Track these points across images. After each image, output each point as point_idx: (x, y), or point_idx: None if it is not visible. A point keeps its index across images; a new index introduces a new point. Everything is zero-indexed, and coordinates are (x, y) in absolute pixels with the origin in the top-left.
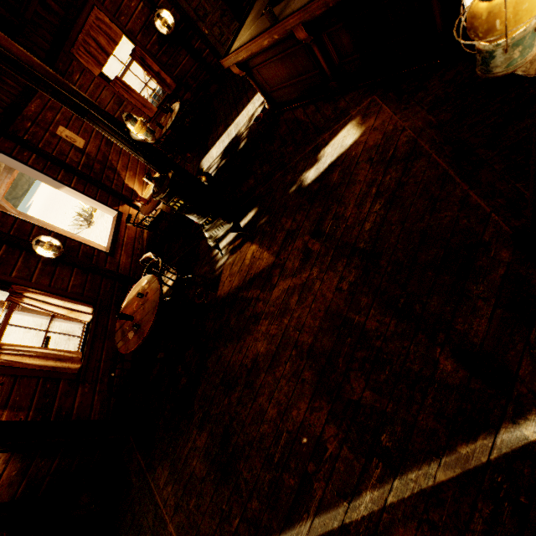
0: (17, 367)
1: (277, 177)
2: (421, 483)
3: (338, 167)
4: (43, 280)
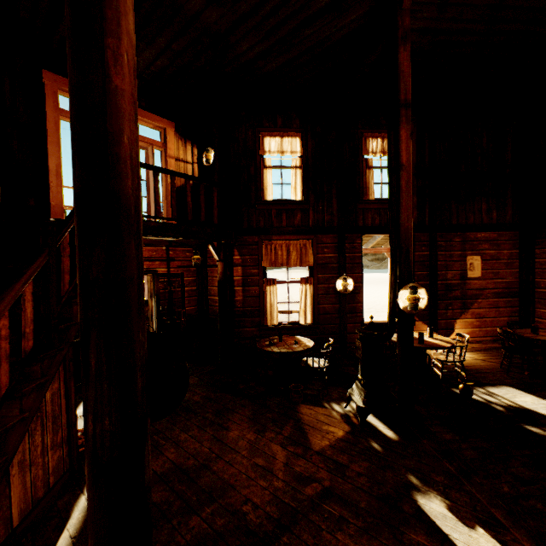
0: (265, 295)
1: (444, 464)
2: (73, 519)
3: (436, 545)
4: (321, 290)
